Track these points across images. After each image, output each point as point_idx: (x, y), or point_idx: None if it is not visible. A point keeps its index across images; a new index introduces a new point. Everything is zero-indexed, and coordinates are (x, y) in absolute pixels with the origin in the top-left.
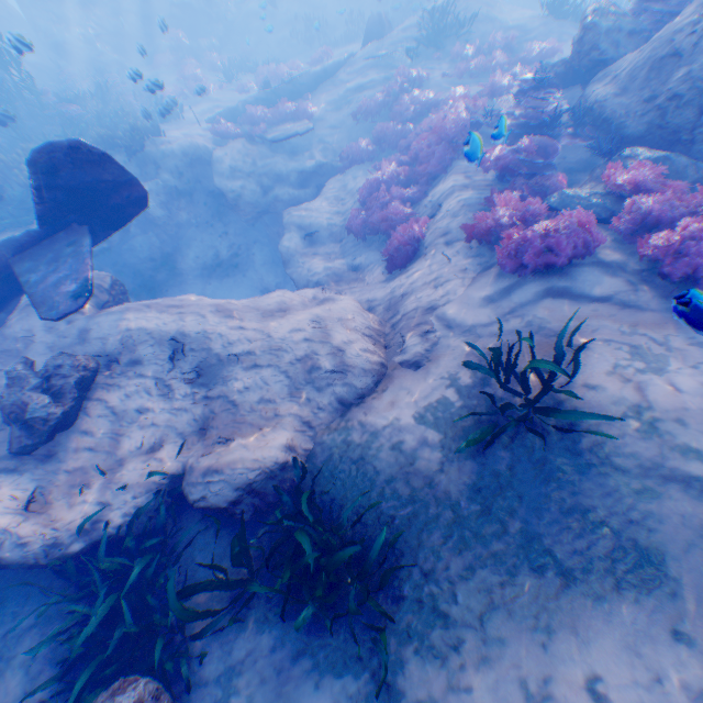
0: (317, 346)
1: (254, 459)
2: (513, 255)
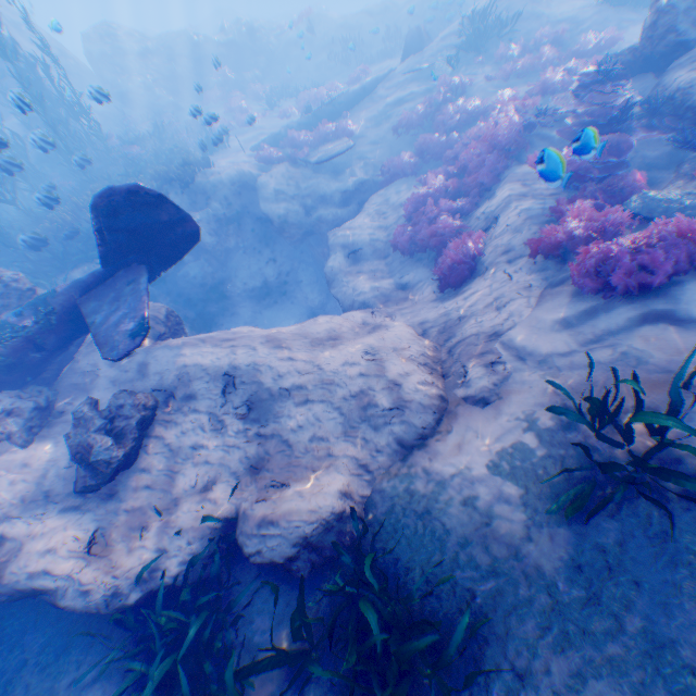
0: (371, 379)
1: (310, 510)
2: (594, 273)
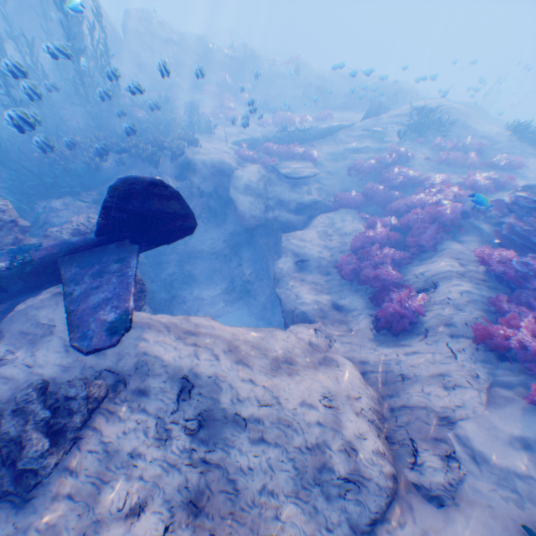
0: (329, 435)
1: None
2: None
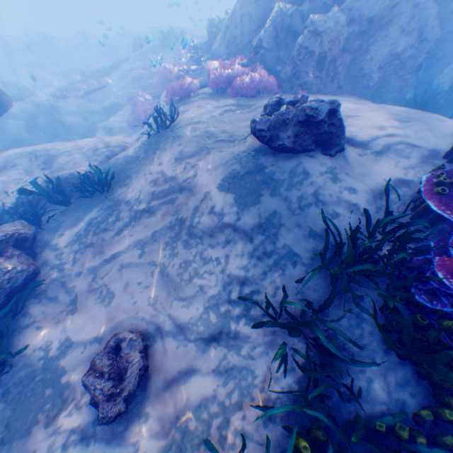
0: (99, 144)
1: (68, 171)
2: (171, 97)
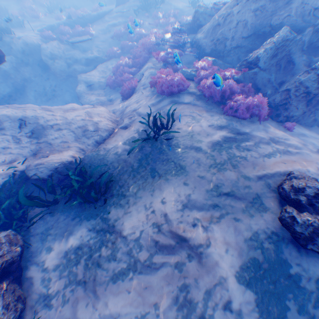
0: (87, 122)
1: (58, 159)
2: (161, 89)
